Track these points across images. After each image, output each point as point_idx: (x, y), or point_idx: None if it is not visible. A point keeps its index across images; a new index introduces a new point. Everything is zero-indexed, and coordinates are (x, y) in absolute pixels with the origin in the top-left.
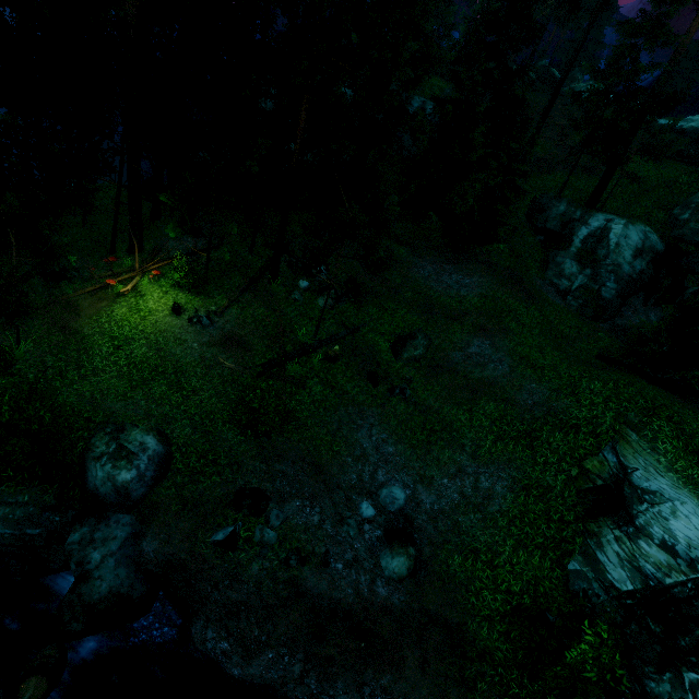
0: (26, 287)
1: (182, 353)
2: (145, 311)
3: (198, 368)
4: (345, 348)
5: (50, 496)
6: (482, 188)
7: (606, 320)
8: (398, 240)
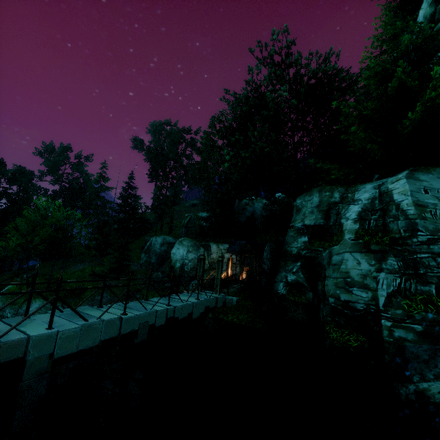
0: None
1: None
2: None
3: None
4: None
5: None
6: (101, 238)
7: (156, 271)
8: (81, 261)
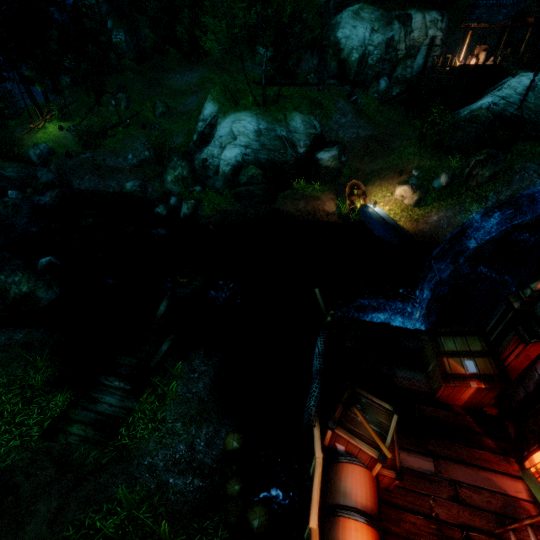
0: (3, 139)
1: (66, 141)
2: (49, 133)
3: (73, 143)
4: (134, 121)
5: (23, 165)
6: (188, 20)
7: None
8: (165, 69)
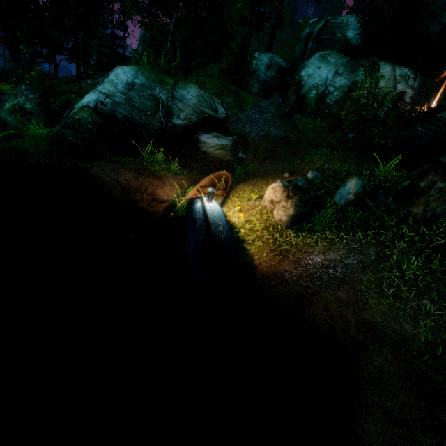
0: None
1: None
2: None
3: None
4: None
5: None
6: (179, 43)
7: None
8: None
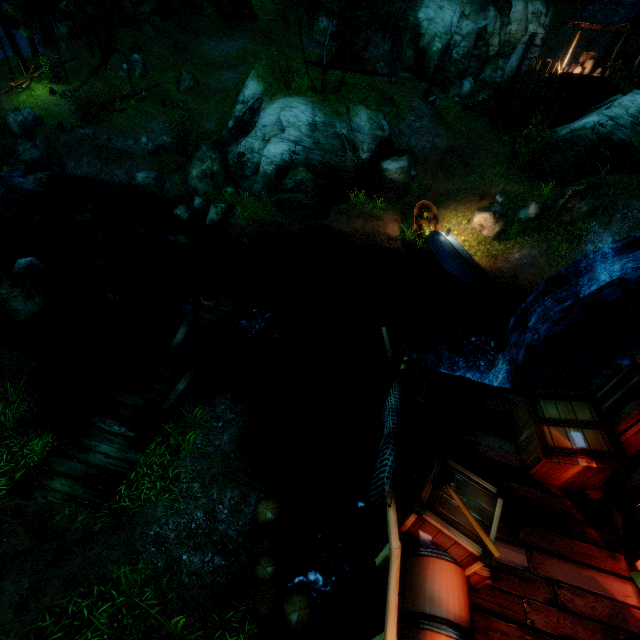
0: None
1: (59, 110)
2: (36, 96)
3: (67, 114)
4: (151, 95)
5: None
6: None
7: None
8: (195, 31)
